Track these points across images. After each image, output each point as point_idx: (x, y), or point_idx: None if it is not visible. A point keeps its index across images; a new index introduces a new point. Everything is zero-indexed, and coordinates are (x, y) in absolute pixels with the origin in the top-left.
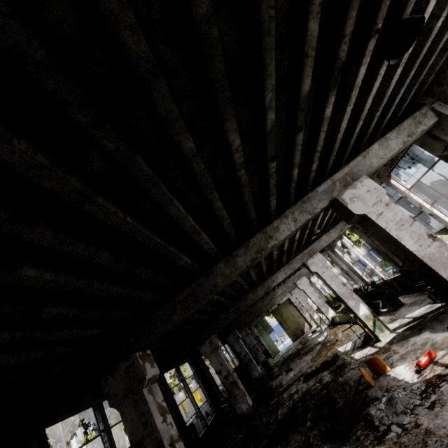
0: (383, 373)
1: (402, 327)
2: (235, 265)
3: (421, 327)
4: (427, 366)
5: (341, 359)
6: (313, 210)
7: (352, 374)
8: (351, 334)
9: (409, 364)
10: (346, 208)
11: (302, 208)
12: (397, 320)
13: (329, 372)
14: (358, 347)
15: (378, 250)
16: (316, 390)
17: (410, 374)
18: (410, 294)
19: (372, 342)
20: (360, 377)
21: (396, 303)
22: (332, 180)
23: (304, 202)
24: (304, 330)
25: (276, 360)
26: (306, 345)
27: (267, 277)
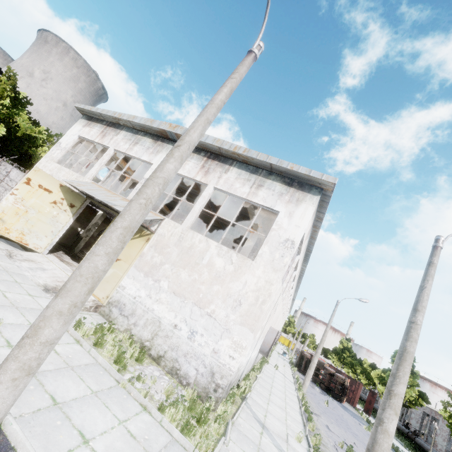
0: None
1: None
2: None
3: None
4: None
5: None
6: None
7: None
8: None
9: None
10: None
11: None
12: None
13: None
14: None
15: None
16: None
17: None
18: None
19: None
20: None
21: None
22: None
23: None
24: None
25: None
26: None
27: None
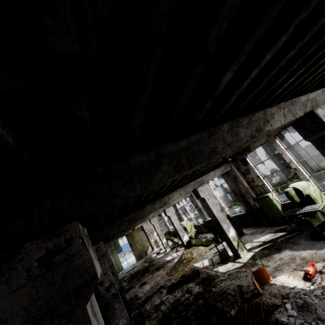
0: (266, 282)
1: (256, 248)
2: (237, 135)
3: (277, 247)
4: (313, 275)
5: (204, 272)
6: (296, 114)
7: (227, 285)
8: (203, 254)
9: (290, 274)
10: (319, 121)
11: (290, 108)
12: (247, 244)
13: (195, 283)
14: (219, 263)
15: (236, 193)
16: (189, 301)
17: (300, 282)
18: (245, 228)
19: (231, 259)
20: (239, 287)
21: (240, 232)
22: (307, 97)
23: (292, 103)
24: (148, 252)
25: (122, 275)
26: (154, 263)
27: (162, 195)
